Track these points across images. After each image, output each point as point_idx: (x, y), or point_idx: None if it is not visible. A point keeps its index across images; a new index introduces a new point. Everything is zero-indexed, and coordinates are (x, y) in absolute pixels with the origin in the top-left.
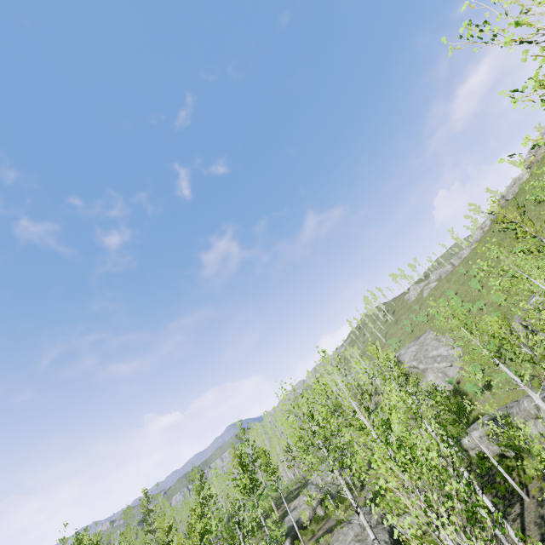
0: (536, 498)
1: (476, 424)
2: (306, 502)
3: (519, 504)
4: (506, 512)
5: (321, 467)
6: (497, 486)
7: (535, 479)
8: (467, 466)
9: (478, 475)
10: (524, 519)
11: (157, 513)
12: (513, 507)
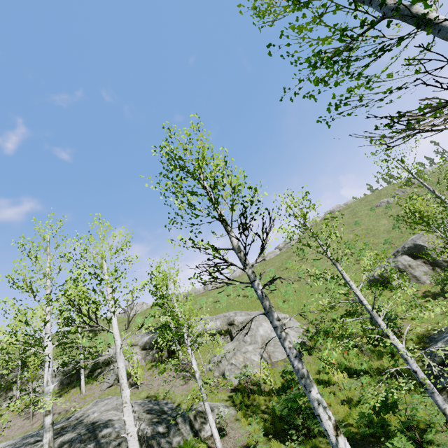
0: None
1: None
2: None
3: None
4: None
5: None
6: None
7: None
8: None
9: None
10: None
11: None
12: None
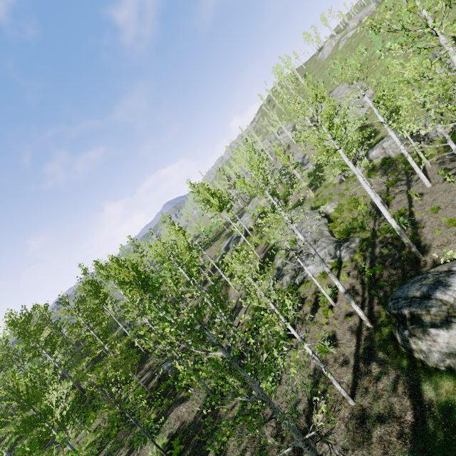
0: (438, 163)
1: (386, 138)
2: (252, 217)
3: (422, 171)
4: (409, 178)
5: (254, 201)
6: (400, 170)
7: (435, 155)
8: (370, 170)
9: (382, 170)
10: (427, 175)
11: (142, 248)
12: (416, 174)
